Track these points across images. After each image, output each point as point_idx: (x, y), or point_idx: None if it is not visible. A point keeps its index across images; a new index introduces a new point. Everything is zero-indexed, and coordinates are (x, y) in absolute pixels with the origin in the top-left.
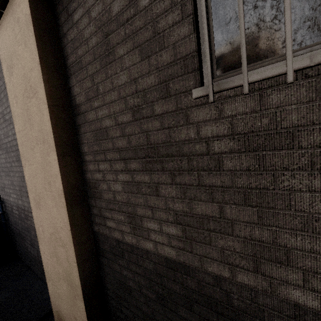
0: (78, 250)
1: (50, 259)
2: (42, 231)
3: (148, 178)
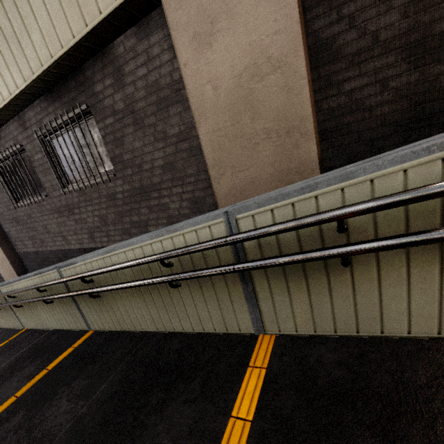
0: (10, 260)
1: (3, 270)
2: None
3: (19, 228)
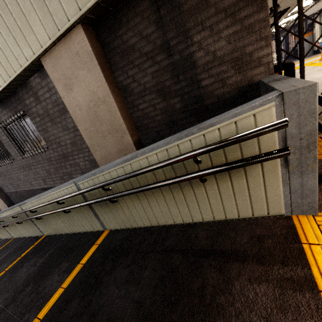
0: (1, 198)
1: None
2: None
3: (2, 178)
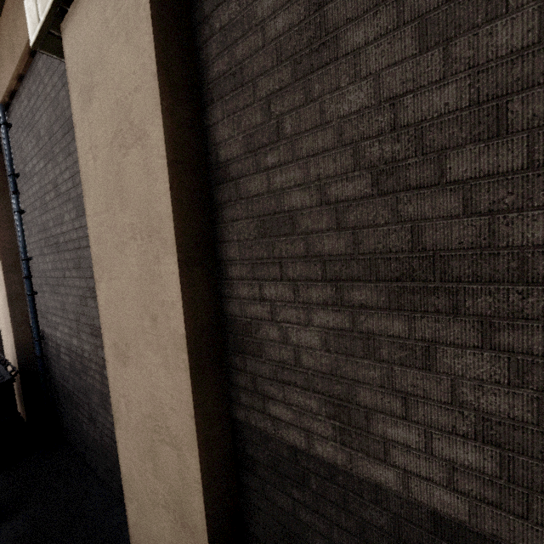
0: (207, 458)
1: (139, 462)
2: (125, 407)
3: (404, 327)
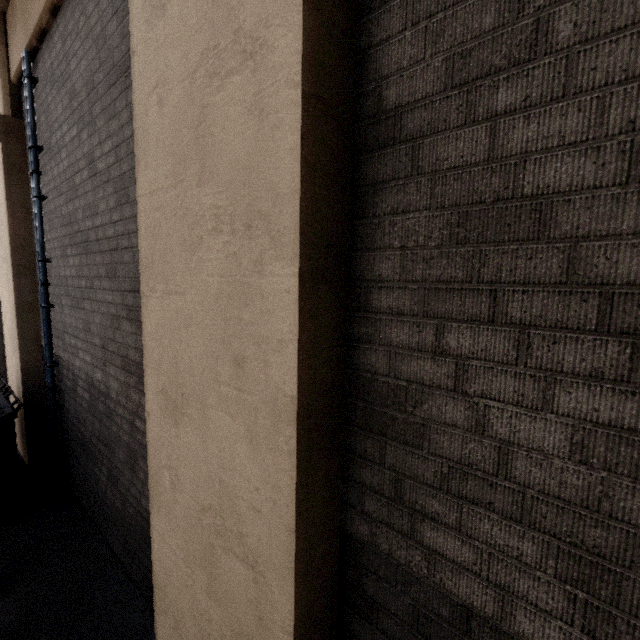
0: (305, 595)
1: (185, 567)
2: (170, 485)
3: None
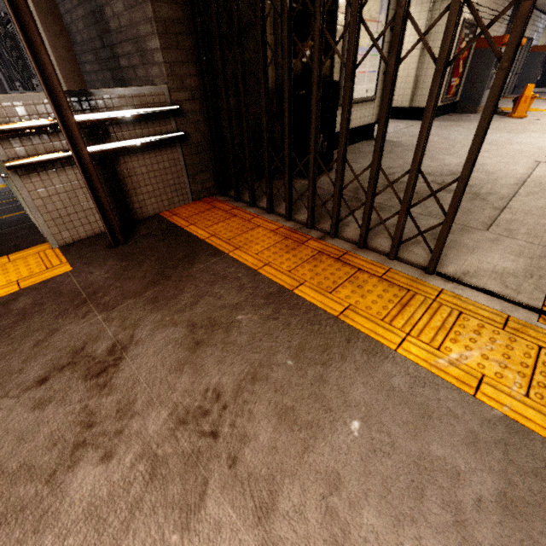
0: None
1: None
2: None
3: None
